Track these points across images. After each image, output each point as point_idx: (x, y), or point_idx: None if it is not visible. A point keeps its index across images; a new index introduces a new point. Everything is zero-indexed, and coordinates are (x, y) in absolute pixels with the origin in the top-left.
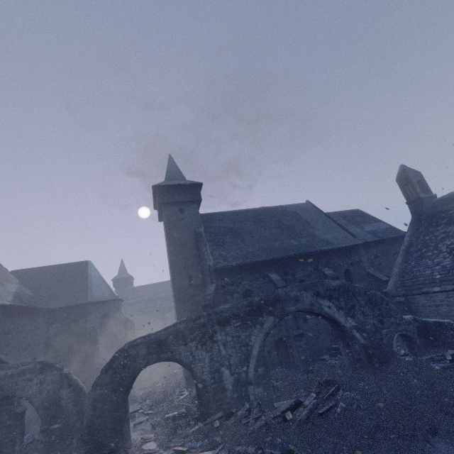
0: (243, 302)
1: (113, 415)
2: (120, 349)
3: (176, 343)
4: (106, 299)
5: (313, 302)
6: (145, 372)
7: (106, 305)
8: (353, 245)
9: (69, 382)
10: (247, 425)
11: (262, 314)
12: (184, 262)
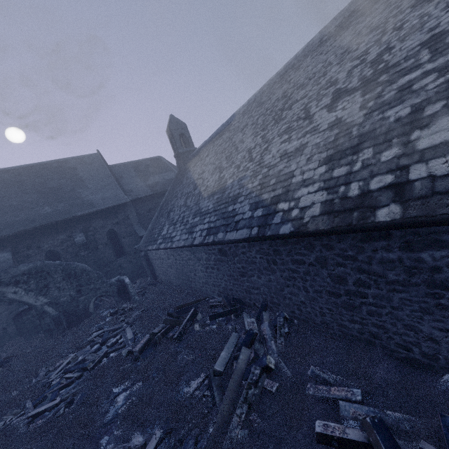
0: None
1: None
2: None
3: None
4: None
5: None
6: None
7: None
8: (117, 204)
9: None
10: None
11: None
12: None
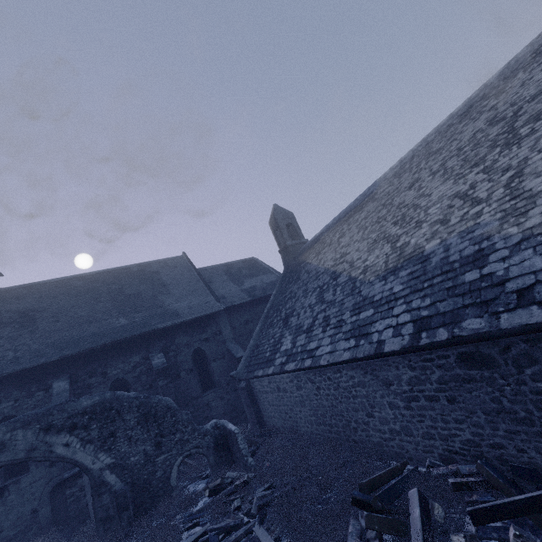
0: None
1: None
2: None
3: None
4: None
5: (37, 444)
6: None
7: None
8: (208, 314)
9: None
10: None
11: None
12: None
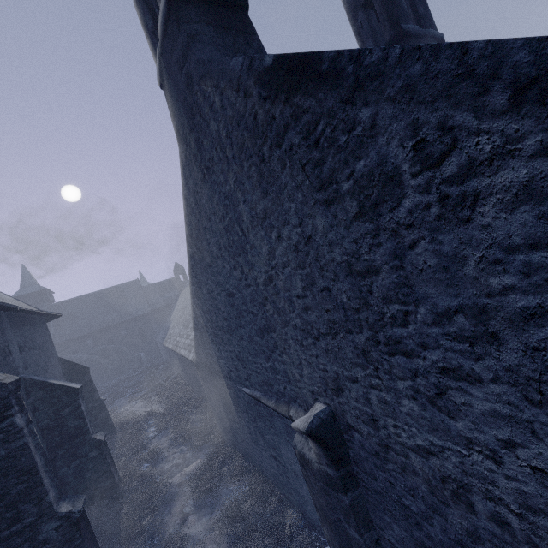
0: None
1: None
2: None
3: None
4: None
5: (89, 358)
6: None
7: None
8: (144, 314)
9: None
10: None
11: None
12: None
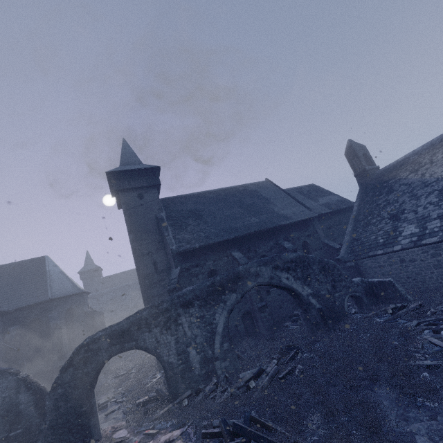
0: (206, 283)
1: (78, 411)
2: (80, 345)
3: (139, 331)
4: (68, 293)
5: (273, 275)
6: (120, 360)
7: (69, 300)
8: (309, 218)
9: (28, 386)
10: (214, 398)
11: (225, 292)
12: (147, 249)
